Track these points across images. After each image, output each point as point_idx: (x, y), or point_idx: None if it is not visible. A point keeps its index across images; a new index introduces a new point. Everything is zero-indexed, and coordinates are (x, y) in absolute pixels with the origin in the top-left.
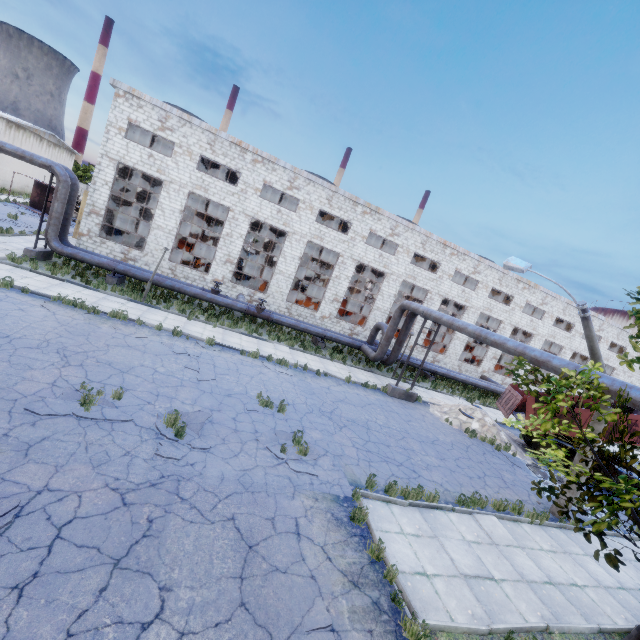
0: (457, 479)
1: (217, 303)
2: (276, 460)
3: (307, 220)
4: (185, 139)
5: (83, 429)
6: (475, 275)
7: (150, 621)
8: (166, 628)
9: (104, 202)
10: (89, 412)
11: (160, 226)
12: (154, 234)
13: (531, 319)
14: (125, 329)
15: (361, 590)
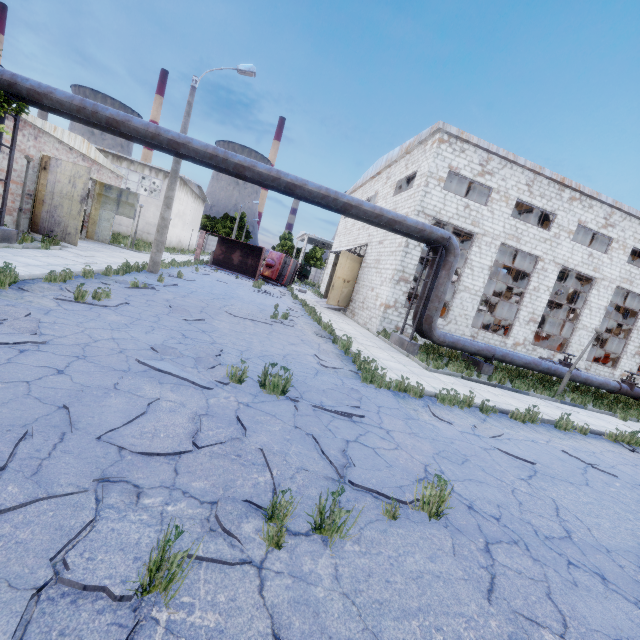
0: None
1: (590, 383)
2: None
3: (618, 262)
4: (503, 182)
5: None
6: None
7: None
8: None
9: (414, 266)
10: None
11: (466, 287)
12: (459, 297)
13: None
14: None
15: None
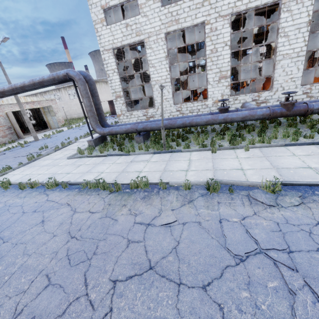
0: None
1: (232, 121)
2: None
3: None
4: None
5: None
6: None
7: None
8: None
9: (119, 86)
10: None
11: (157, 80)
12: (156, 90)
13: None
14: (146, 209)
15: None
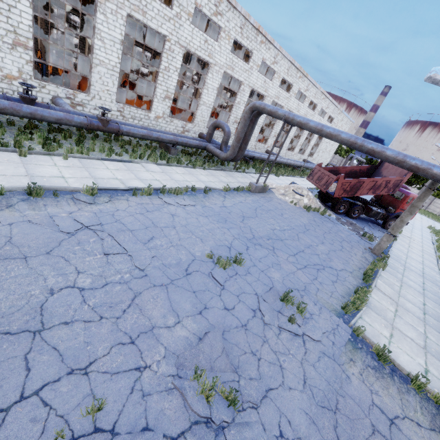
0: (342, 257)
1: (43, 119)
2: (298, 338)
3: None
4: None
5: None
6: (274, 65)
7: None
8: None
9: None
10: None
11: None
12: None
13: (298, 103)
14: None
15: None
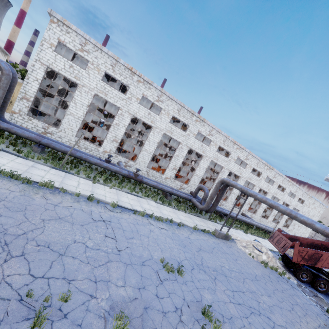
0: (287, 316)
1: (110, 169)
2: None
3: (165, 121)
4: (96, 59)
5: None
6: (246, 160)
7: None
8: None
9: (33, 92)
10: None
11: (72, 113)
12: (67, 118)
13: (268, 185)
14: (53, 198)
15: None
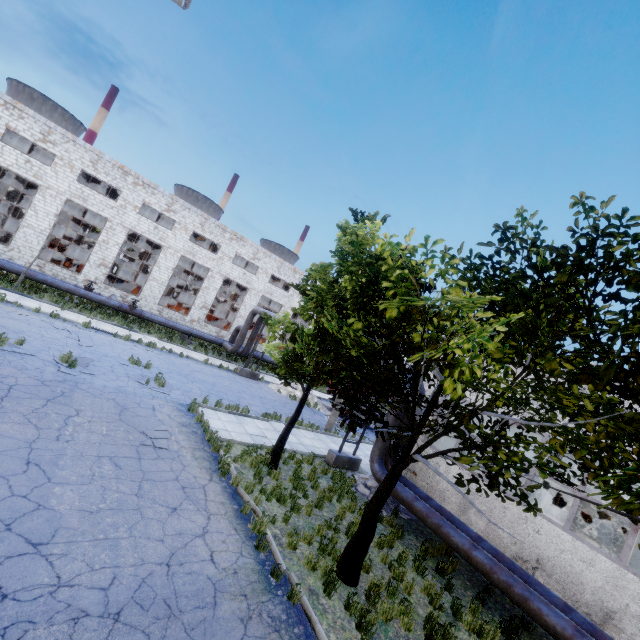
0: (269, 411)
1: (90, 299)
2: (142, 386)
3: (182, 238)
4: (67, 154)
5: (2, 354)
6: None
7: (73, 416)
8: (82, 418)
9: None
10: (2, 347)
11: (31, 225)
12: (23, 232)
13: None
14: (6, 307)
15: (187, 428)
